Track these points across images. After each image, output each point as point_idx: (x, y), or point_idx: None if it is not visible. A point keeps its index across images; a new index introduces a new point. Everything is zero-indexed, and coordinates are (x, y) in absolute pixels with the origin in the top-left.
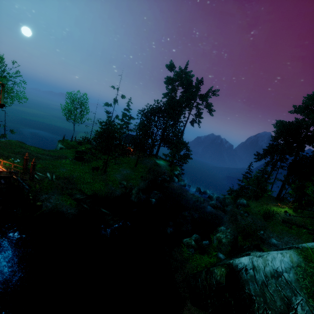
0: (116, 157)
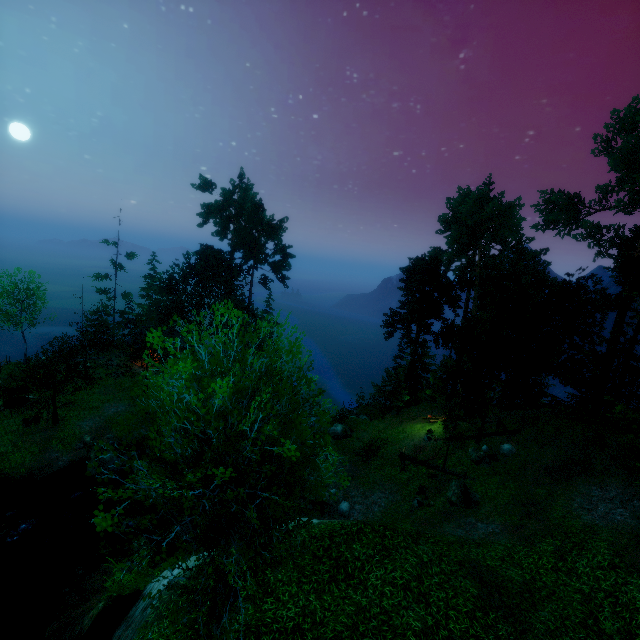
0: (74, 389)
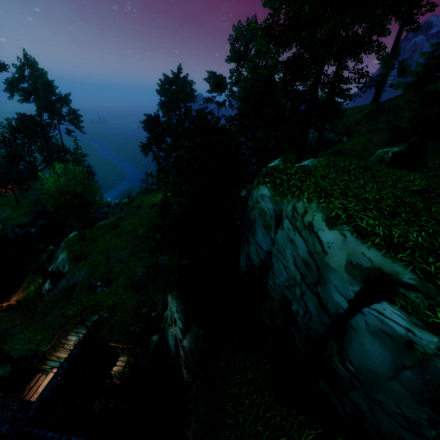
0: None
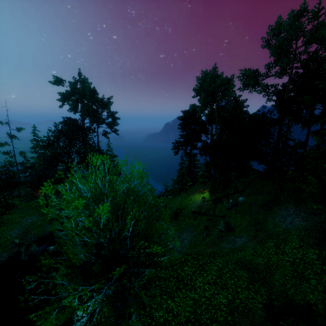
0: (1, 215)
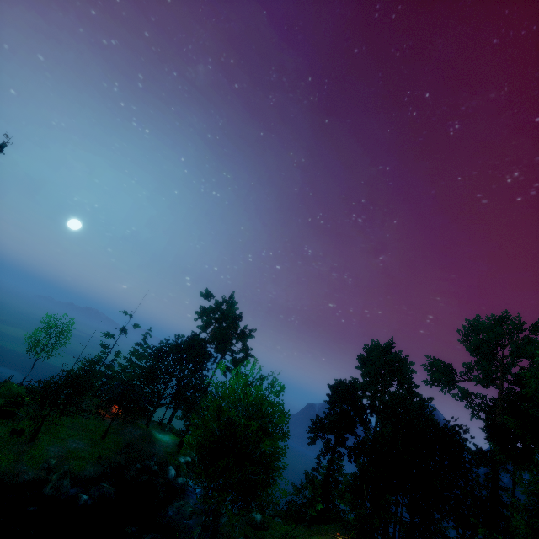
0: (63, 414)
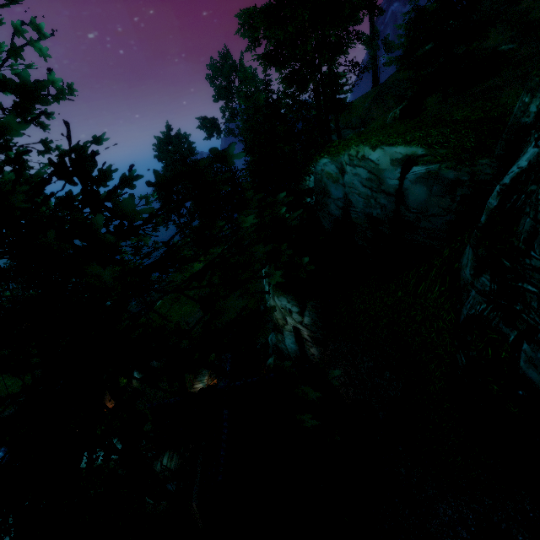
0: None
